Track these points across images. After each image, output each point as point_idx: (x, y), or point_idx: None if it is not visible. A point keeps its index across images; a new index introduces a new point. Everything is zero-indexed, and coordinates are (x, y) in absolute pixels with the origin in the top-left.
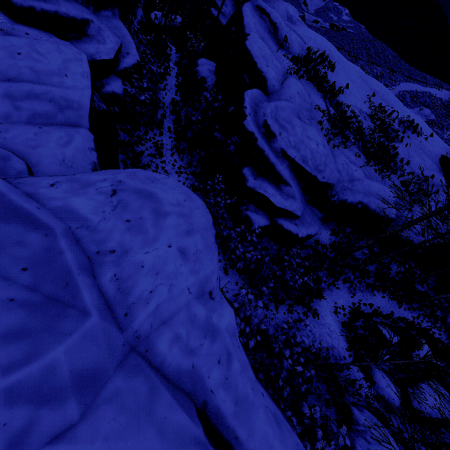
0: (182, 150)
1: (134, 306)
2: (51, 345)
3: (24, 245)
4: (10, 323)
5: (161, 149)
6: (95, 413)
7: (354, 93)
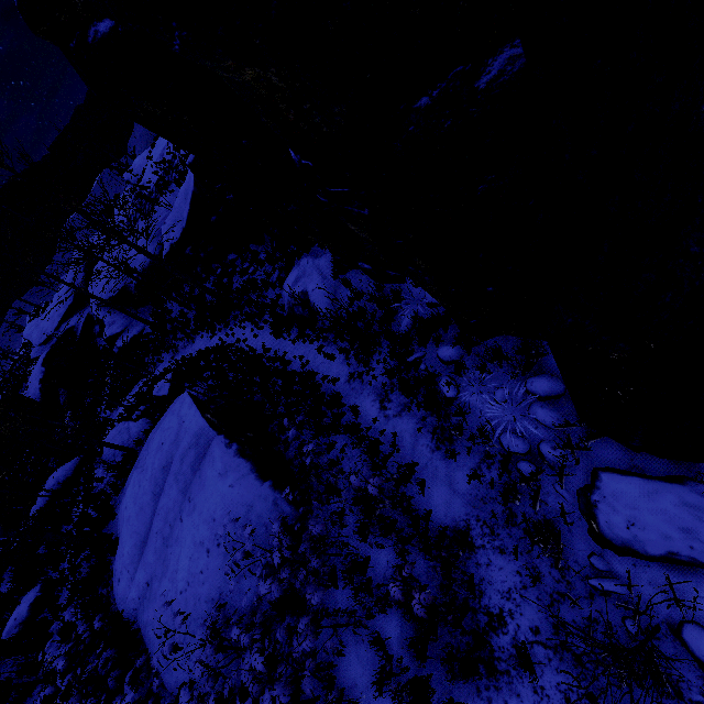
0: None
1: None
2: None
3: None
4: None
5: None
6: None
7: None
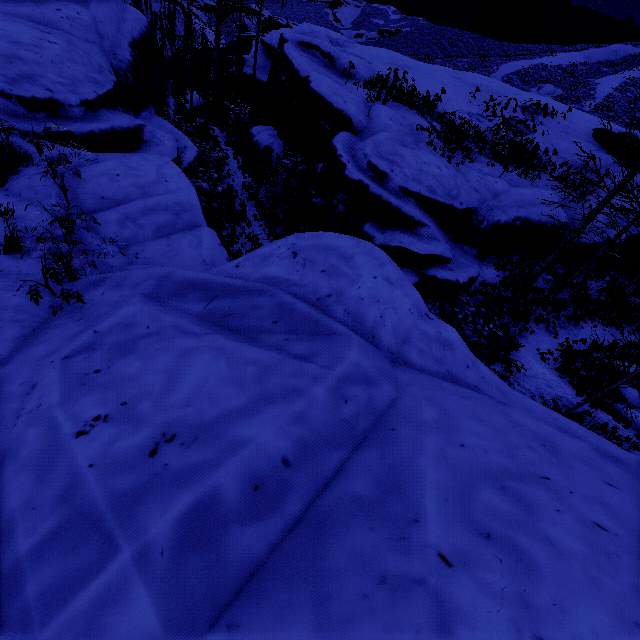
0: (280, 234)
1: (375, 330)
2: (345, 352)
3: (260, 307)
4: (301, 349)
5: (258, 241)
6: (405, 391)
7: (453, 96)
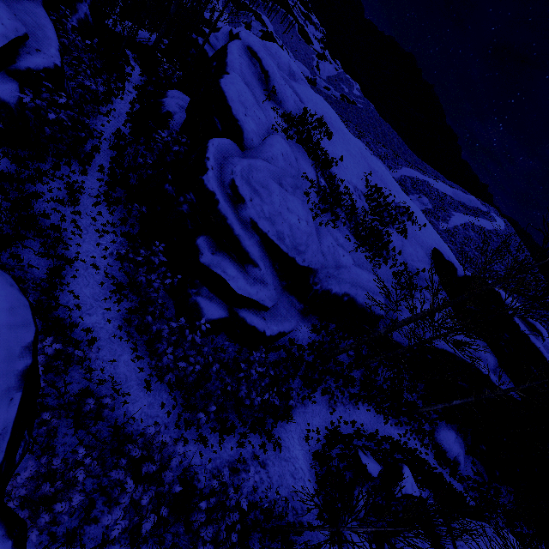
0: (116, 199)
1: None
2: None
3: None
4: None
5: (77, 194)
6: None
7: (351, 167)
